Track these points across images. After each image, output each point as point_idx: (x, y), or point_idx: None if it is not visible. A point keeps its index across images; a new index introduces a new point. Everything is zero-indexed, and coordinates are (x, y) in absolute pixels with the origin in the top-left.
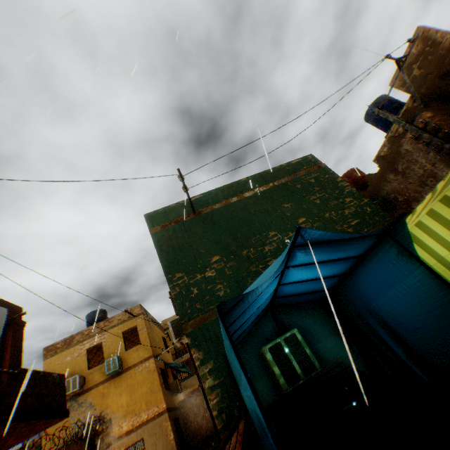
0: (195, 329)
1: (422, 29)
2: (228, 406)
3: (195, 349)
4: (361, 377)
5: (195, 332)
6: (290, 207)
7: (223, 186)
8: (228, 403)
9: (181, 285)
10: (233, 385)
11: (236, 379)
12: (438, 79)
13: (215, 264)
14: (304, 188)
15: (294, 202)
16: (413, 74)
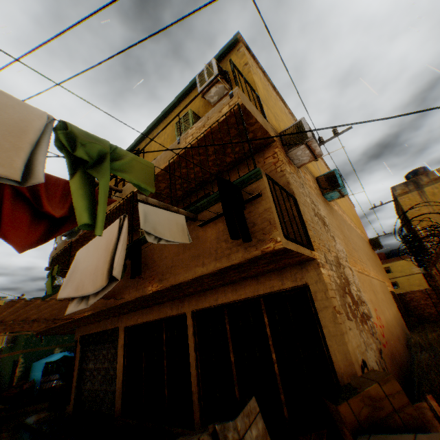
0: (28, 352)
1: None
2: (24, 376)
3: (24, 358)
4: (59, 377)
5: (27, 353)
6: None
7: None
8: (24, 375)
9: (32, 335)
10: (28, 371)
11: (32, 370)
12: None
13: None
14: None
15: None
16: None
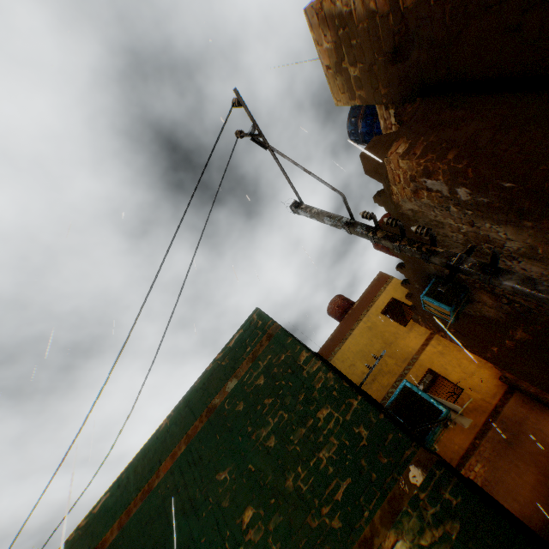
0: None
1: (311, 9)
2: None
3: None
4: None
5: None
6: (229, 476)
7: (136, 455)
8: None
9: None
10: None
11: None
12: (392, 65)
13: None
14: (248, 408)
15: (234, 461)
16: (353, 76)
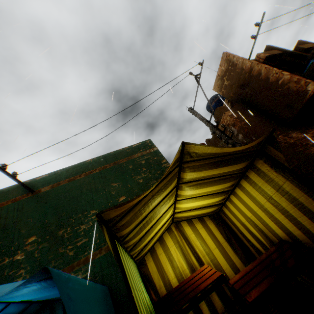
0: None
1: (226, 54)
2: None
3: None
4: None
5: None
6: (117, 186)
7: (69, 166)
8: None
9: None
10: None
11: None
12: (239, 88)
13: (29, 245)
14: (134, 168)
15: (122, 182)
16: (225, 83)
